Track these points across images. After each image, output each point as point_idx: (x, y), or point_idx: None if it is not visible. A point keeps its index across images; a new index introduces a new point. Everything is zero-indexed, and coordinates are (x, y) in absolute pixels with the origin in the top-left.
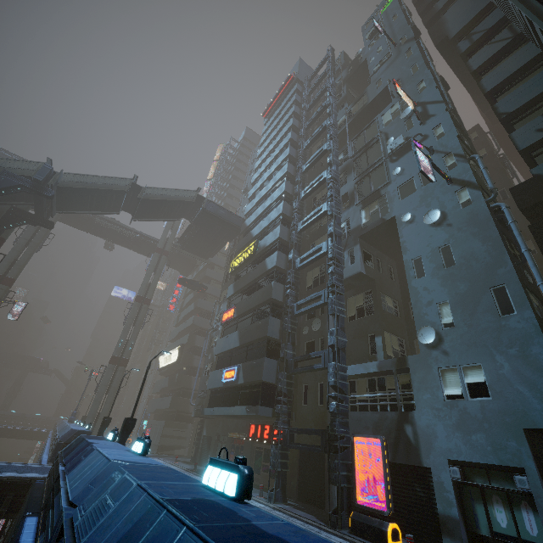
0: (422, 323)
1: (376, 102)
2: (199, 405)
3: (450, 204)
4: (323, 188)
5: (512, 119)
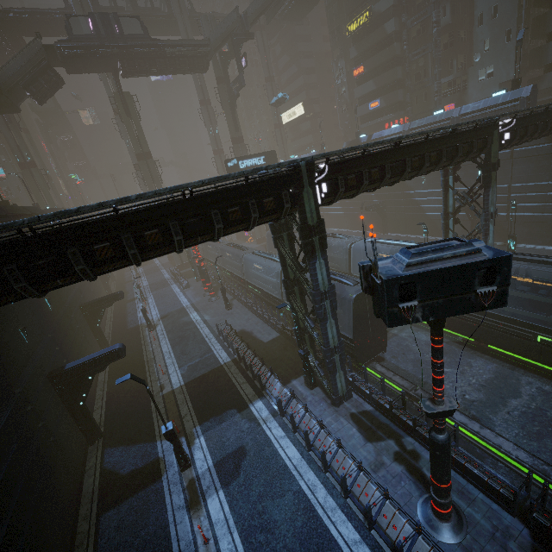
0: (476, 52)
1: None
2: (348, 128)
3: None
4: None
5: None
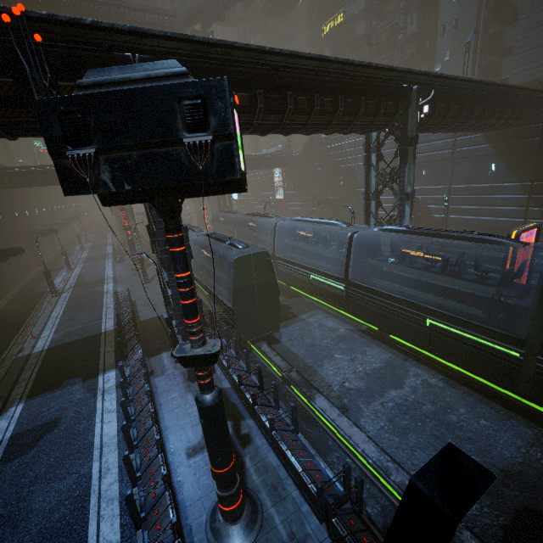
0: (437, 62)
1: None
2: None
3: None
4: None
5: None
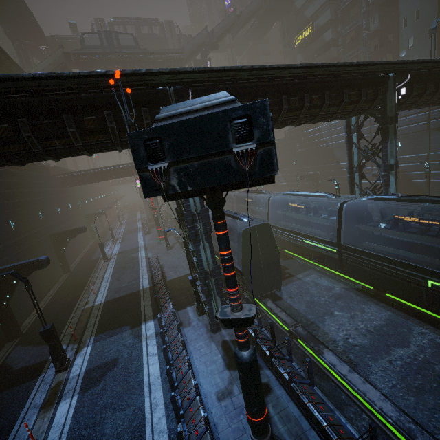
0: (402, 49)
1: None
2: None
3: None
4: None
5: None
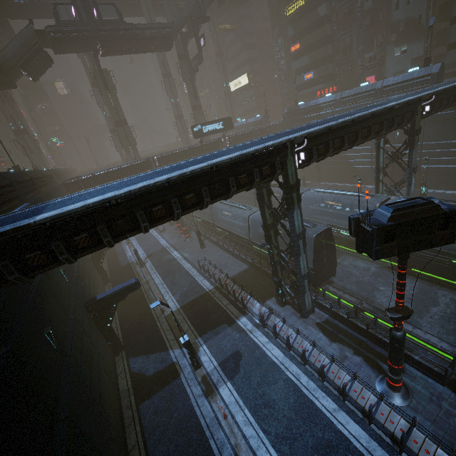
0: (393, 32)
1: None
2: (286, 95)
3: None
4: None
5: None
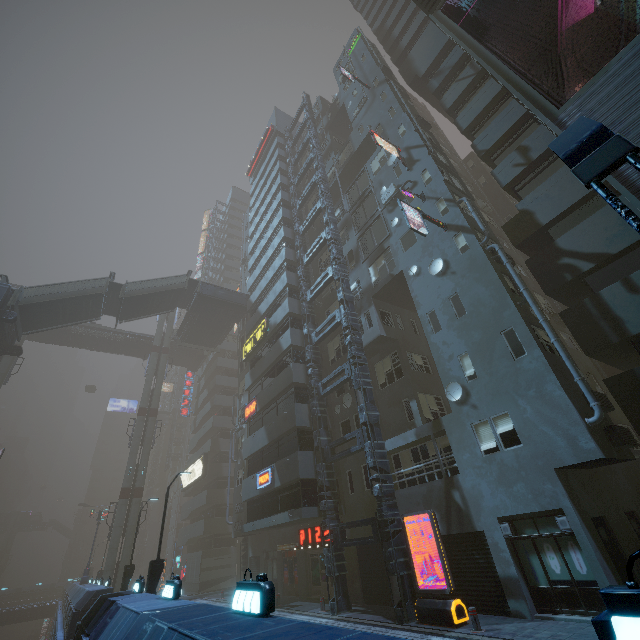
0: (448, 380)
1: (362, 149)
2: (238, 523)
3: (450, 251)
4: (327, 248)
5: (491, 155)
